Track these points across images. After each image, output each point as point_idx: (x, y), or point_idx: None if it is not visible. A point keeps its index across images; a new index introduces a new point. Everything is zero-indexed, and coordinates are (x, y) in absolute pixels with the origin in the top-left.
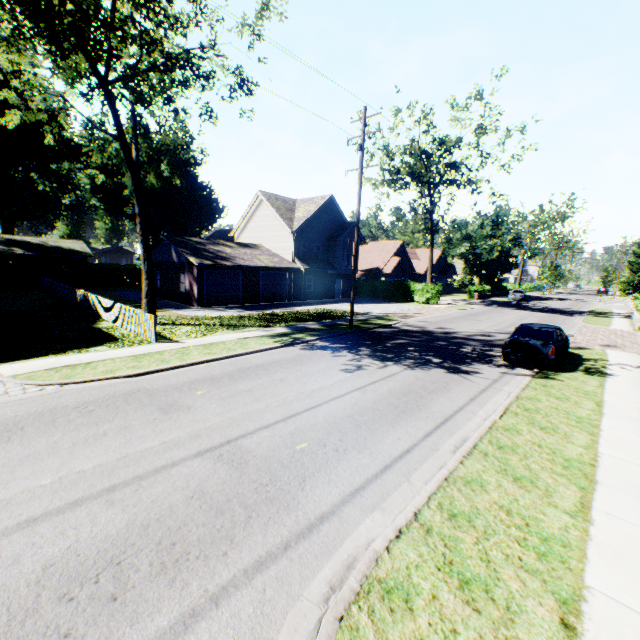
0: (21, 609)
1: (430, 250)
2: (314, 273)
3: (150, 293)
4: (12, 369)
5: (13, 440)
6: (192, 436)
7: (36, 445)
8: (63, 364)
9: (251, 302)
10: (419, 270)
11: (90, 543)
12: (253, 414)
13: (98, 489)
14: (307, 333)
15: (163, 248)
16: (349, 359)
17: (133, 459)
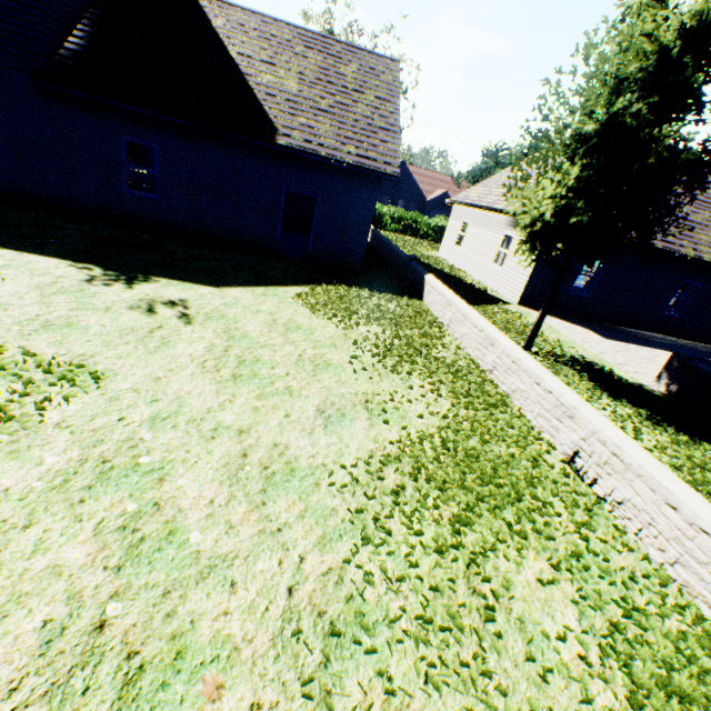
0: None
1: None
2: None
3: None
4: None
5: None
6: None
7: None
8: None
9: None
10: (430, 198)
11: None
12: None
13: None
14: None
15: None
16: None
17: None
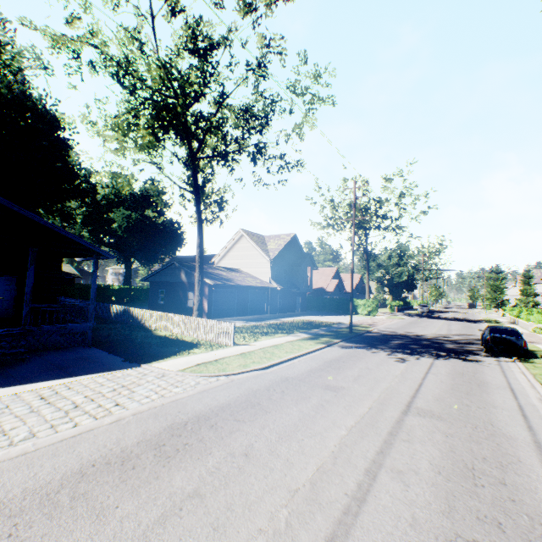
0: (466, 492)
1: (367, 274)
2: (283, 291)
3: (200, 306)
4: (168, 366)
5: (269, 411)
6: (379, 404)
7: (291, 413)
8: (199, 361)
9: (242, 315)
10: (348, 289)
11: (438, 461)
12: (391, 389)
13: (384, 435)
14: (327, 337)
15: (171, 271)
16: (386, 354)
17: (370, 418)
